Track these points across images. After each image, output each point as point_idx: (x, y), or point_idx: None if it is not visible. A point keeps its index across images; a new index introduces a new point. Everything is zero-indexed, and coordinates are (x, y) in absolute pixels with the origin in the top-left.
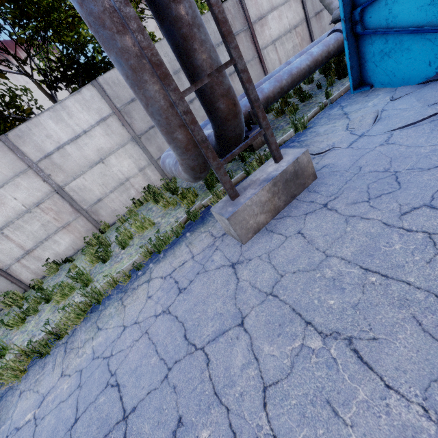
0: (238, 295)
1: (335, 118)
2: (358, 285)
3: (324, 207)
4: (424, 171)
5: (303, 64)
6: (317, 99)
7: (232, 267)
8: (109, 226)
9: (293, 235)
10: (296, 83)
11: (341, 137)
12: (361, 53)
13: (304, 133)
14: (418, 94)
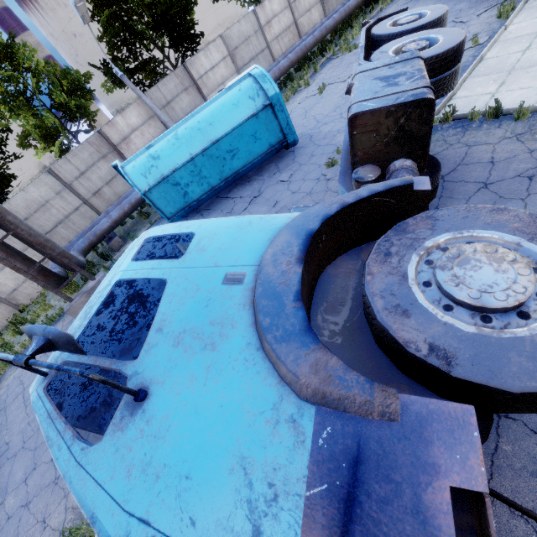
0: None
1: None
2: None
3: None
4: None
5: (139, 195)
6: None
7: None
8: (28, 306)
9: None
10: (138, 206)
11: None
12: None
13: None
14: None
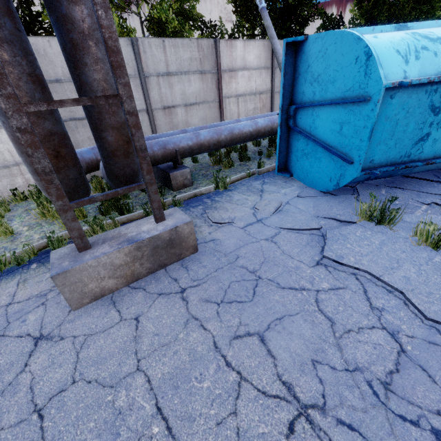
0: (2, 398)
1: (252, 191)
2: (135, 435)
3: (180, 293)
4: (279, 288)
5: (246, 129)
6: (252, 164)
7: (35, 341)
8: None
9: (128, 320)
10: (235, 143)
11: (244, 214)
12: (290, 143)
13: (222, 193)
14: (316, 201)
